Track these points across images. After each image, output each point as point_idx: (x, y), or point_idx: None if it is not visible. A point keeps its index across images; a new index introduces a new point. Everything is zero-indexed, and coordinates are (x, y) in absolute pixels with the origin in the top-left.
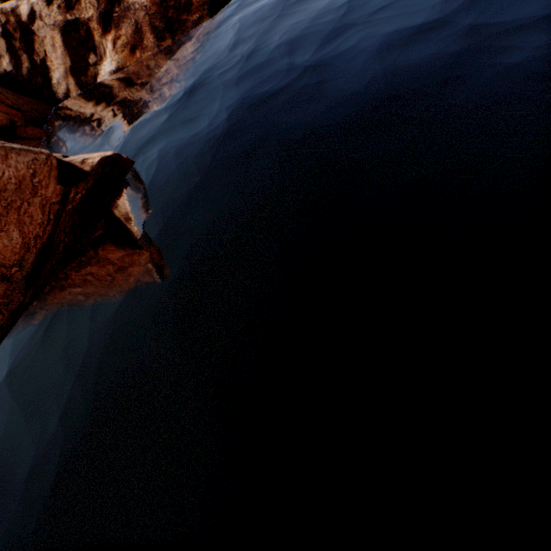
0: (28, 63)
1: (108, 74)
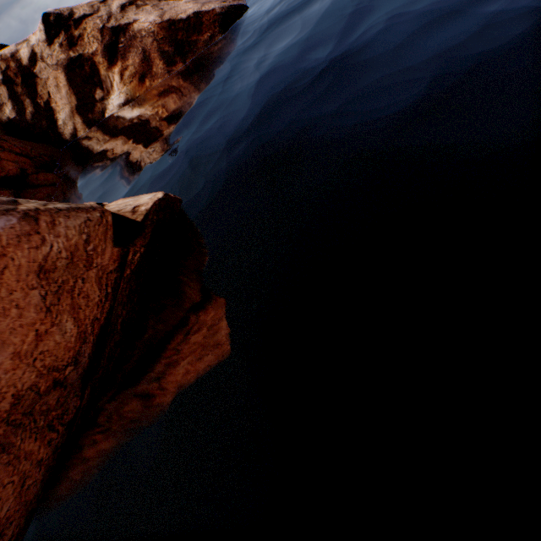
0: (32, 107)
1: (117, 107)
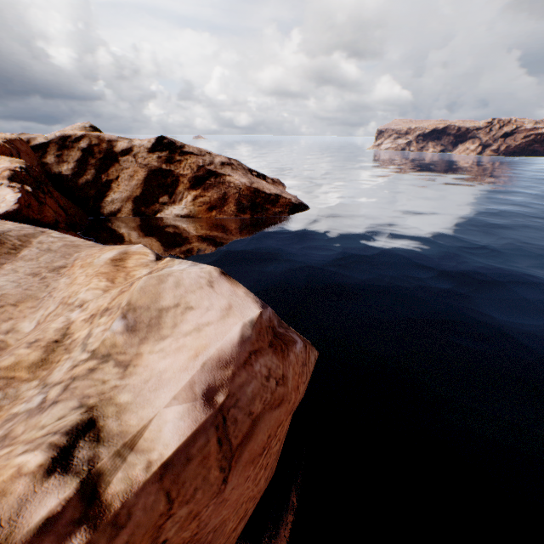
0: (92, 176)
1: (174, 215)
